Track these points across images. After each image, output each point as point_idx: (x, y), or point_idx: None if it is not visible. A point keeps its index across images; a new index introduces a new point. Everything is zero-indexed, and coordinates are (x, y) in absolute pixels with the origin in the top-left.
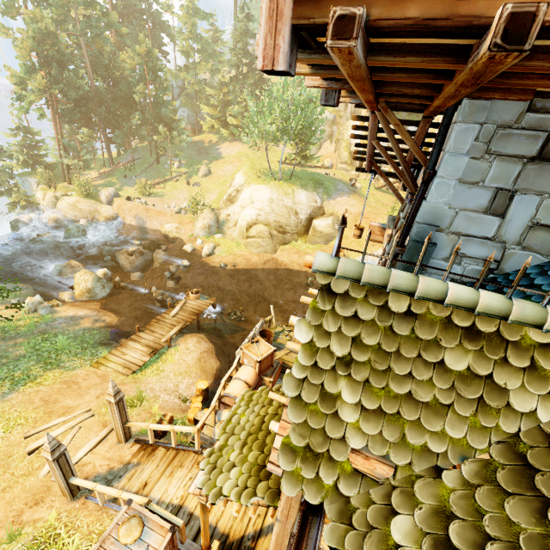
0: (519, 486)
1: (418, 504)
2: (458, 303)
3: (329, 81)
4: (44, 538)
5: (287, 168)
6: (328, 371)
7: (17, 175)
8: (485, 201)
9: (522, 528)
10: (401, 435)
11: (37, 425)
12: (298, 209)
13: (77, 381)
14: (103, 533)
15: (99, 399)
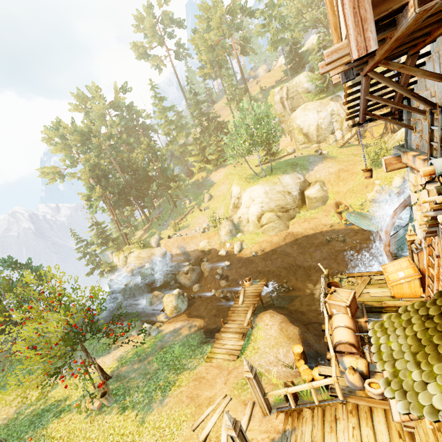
0: None
1: None
2: None
3: (349, 63)
4: None
5: (265, 166)
6: None
7: (99, 254)
8: None
9: None
10: None
11: (196, 418)
12: (289, 189)
13: (203, 376)
14: None
15: (227, 384)
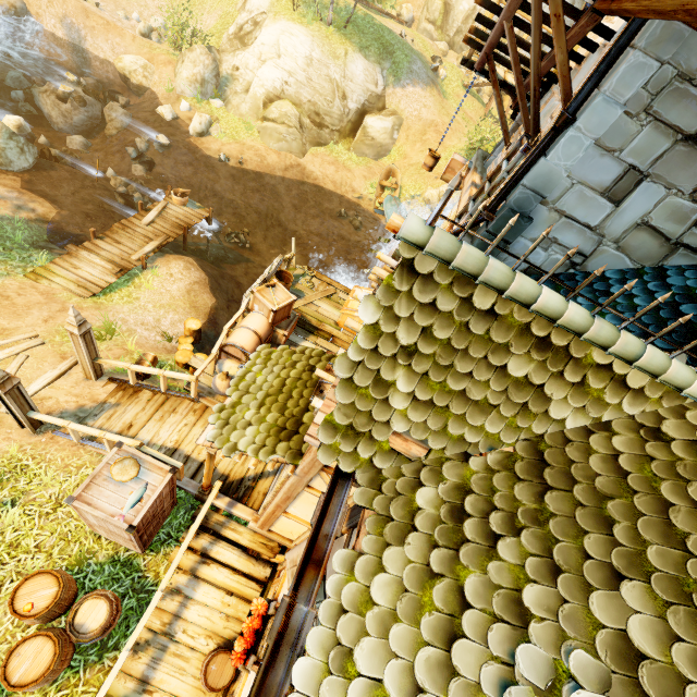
0: (530, 475)
1: (444, 480)
2: (544, 312)
3: None
4: (8, 468)
5: (343, 1)
6: (388, 358)
7: None
8: (610, 179)
9: (523, 504)
10: (444, 425)
11: None
12: (348, 89)
13: (8, 296)
14: (83, 467)
15: (48, 323)
